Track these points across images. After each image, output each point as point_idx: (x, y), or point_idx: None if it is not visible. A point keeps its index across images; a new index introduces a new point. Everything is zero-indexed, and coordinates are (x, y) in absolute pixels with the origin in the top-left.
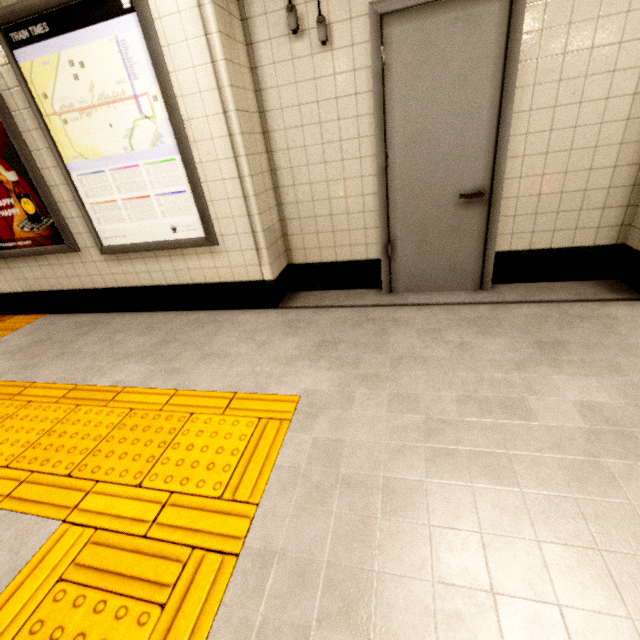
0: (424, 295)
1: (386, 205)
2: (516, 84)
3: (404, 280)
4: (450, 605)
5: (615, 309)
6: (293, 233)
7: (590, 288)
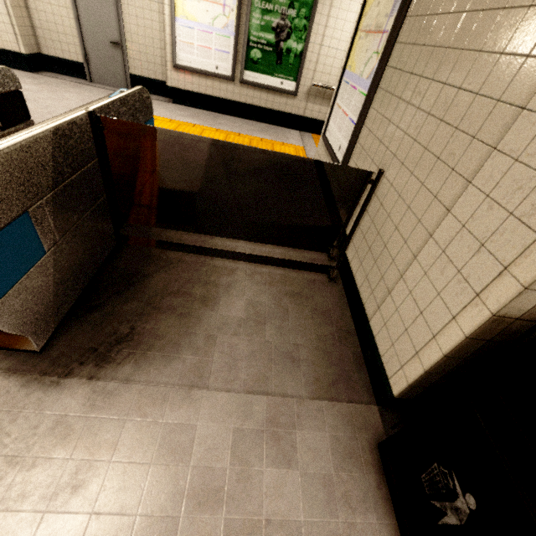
0: (104, 86)
1: (81, 36)
2: (121, 1)
3: (96, 77)
4: (36, 108)
5: (159, 102)
6: (40, 36)
7: (164, 99)
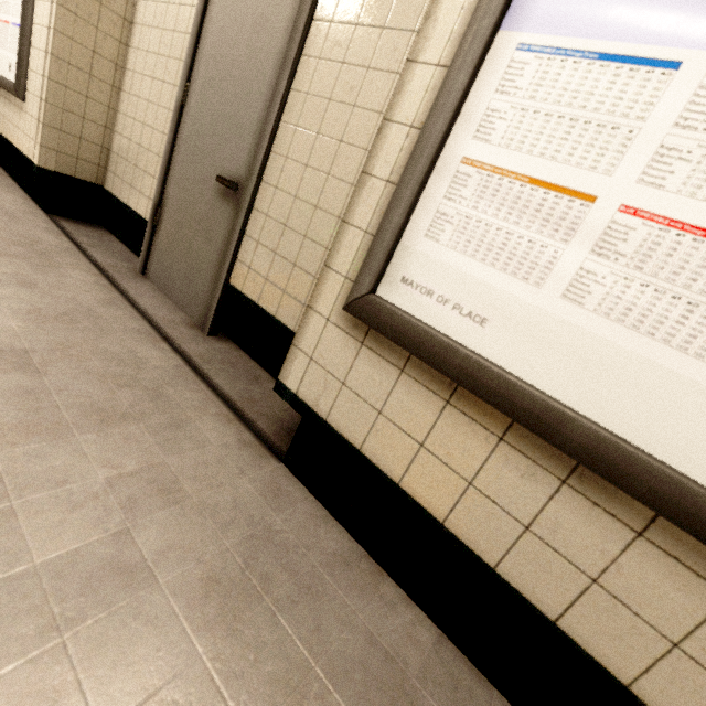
0: (153, 293)
1: (169, 154)
2: (306, 50)
3: (157, 266)
4: None
5: (216, 428)
6: (114, 150)
7: (284, 412)
